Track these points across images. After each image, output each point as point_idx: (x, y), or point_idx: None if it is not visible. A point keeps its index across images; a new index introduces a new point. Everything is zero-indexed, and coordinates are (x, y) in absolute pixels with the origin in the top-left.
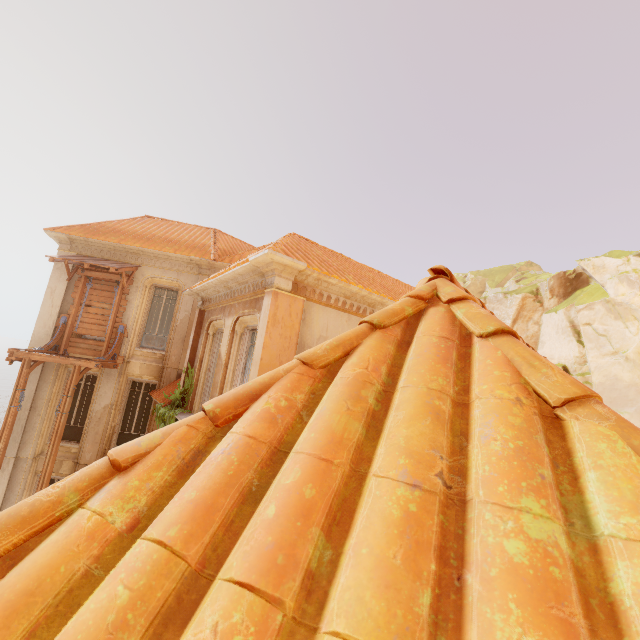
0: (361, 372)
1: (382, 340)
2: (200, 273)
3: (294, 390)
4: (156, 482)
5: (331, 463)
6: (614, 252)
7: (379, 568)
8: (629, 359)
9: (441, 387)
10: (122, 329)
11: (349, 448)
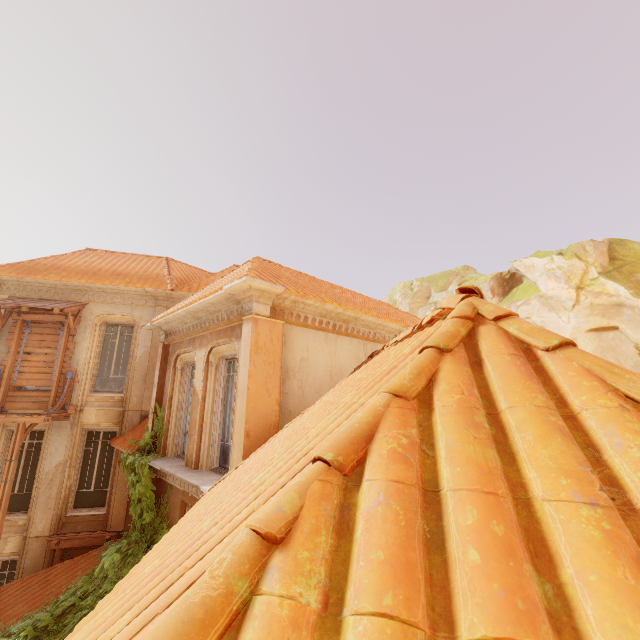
0: (461, 398)
1: (457, 363)
2: (157, 305)
3: (405, 425)
4: (324, 548)
5: (497, 495)
6: (539, 253)
7: (620, 592)
8: None
9: (545, 403)
10: (71, 375)
11: (500, 477)
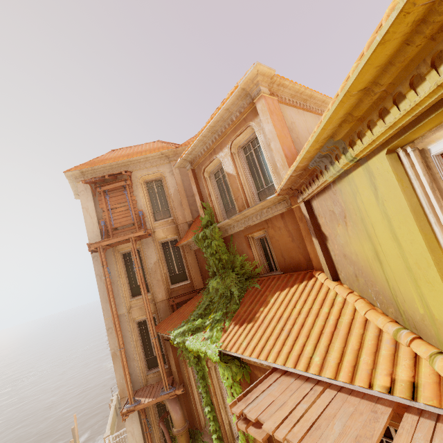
0: None
1: None
2: (170, 161)
3: None
4: None
5: None
6: None
7: None
8: None
9: None
10: (141, 213)
11: None
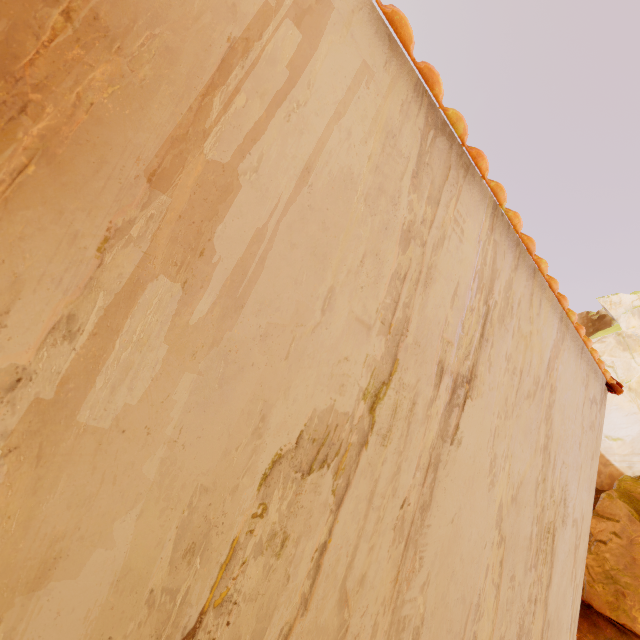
0: None
1: None
2: None
3: None
4: None
5: None
6: (635, 292)
7: None
8: (632, 389)
9: None
10: None
11: None
